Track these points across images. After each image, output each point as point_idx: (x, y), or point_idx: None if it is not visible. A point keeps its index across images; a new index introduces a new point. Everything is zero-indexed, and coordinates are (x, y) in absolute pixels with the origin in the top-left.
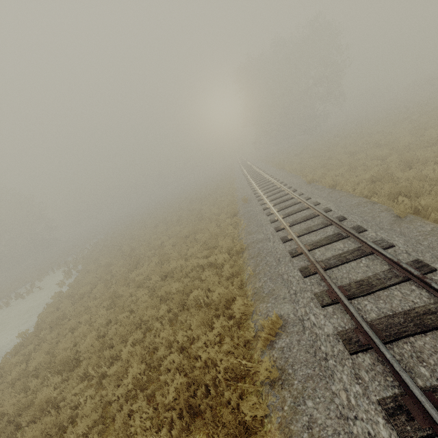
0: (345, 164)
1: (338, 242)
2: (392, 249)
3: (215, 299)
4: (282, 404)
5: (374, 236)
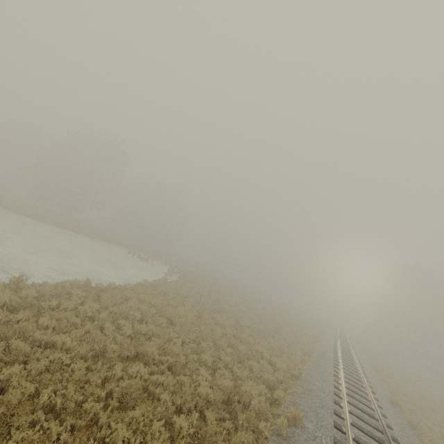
0: None
1: (377, 442)
2: None
3: (265, 377)
4: (279, 442)
5: None
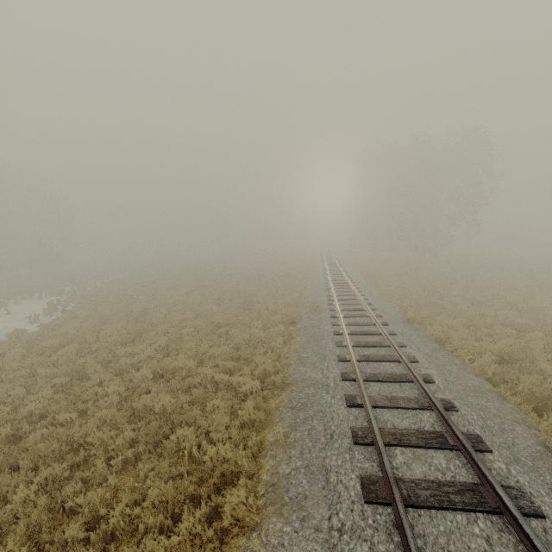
0: (463, 315)
1: (438, 452)
2: (539, 522)
3: (206, 461)
4: None
5: (503, 471)
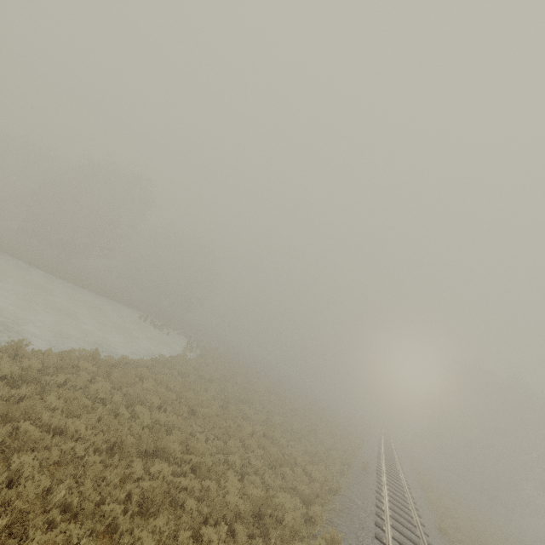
0: None
1: None
2: None
3: (300, 488)
4: None
5: None
